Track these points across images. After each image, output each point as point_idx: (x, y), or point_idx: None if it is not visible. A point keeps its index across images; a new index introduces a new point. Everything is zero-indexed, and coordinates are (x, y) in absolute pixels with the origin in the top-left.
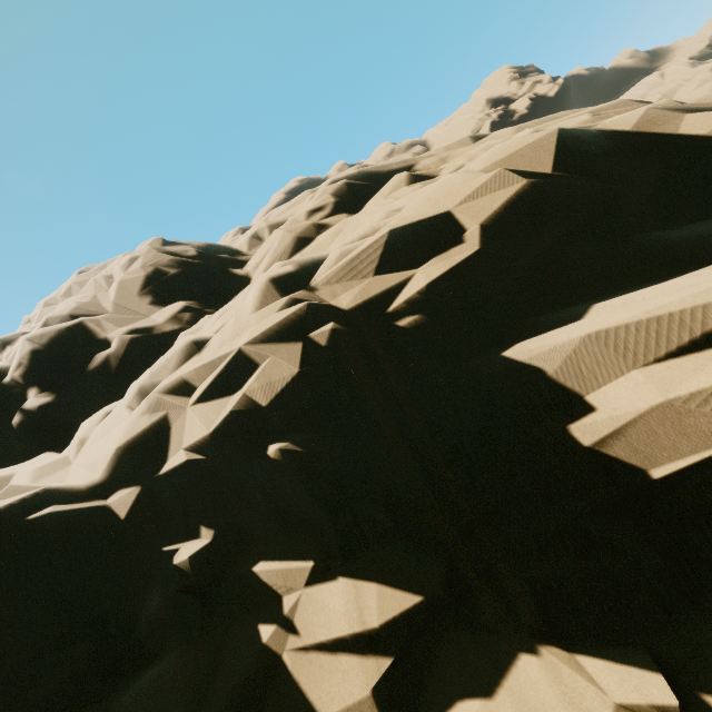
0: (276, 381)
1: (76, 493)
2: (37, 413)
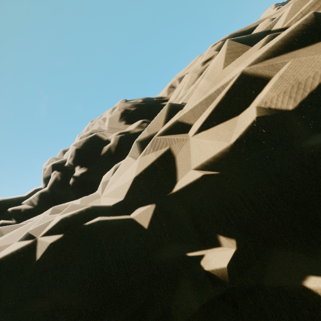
0: (308, 77)
1: (110, 210)
2: (80, 177)
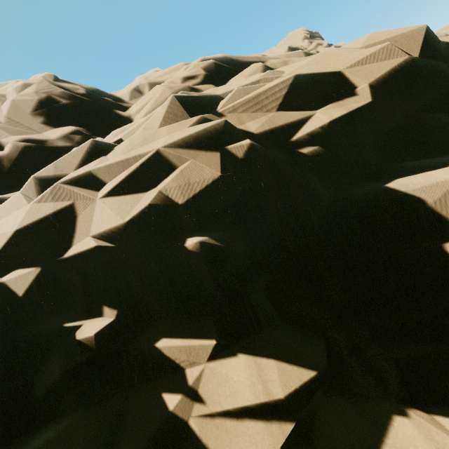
0: (195, 182)
1: None
2: None
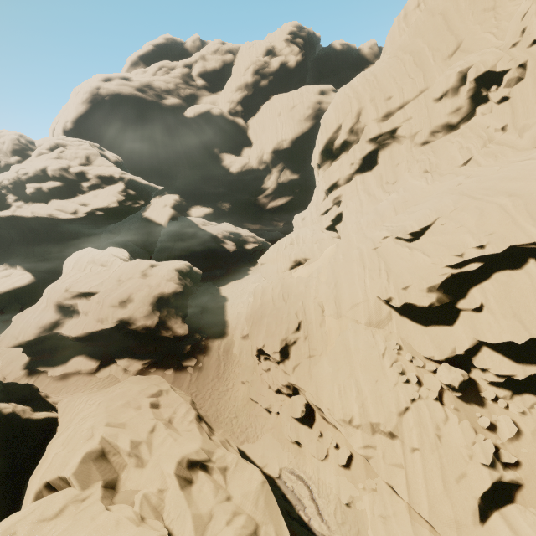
0: (10, 180)
1: None
2: None
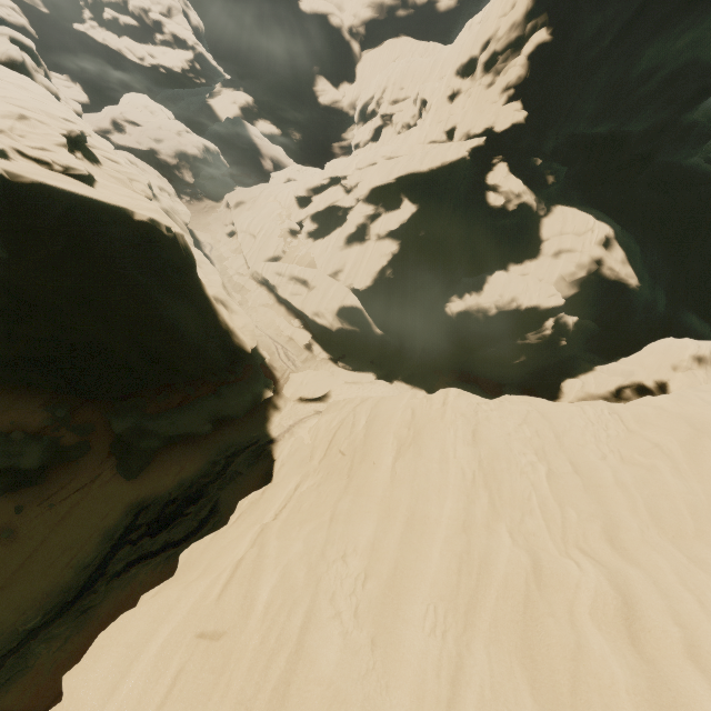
0: None
1: None
2: None
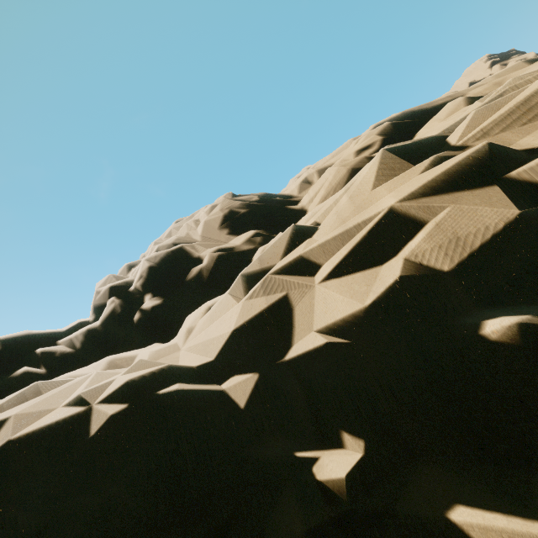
0: (469, 233)
1: (192, 374)
2: (150, 312)
